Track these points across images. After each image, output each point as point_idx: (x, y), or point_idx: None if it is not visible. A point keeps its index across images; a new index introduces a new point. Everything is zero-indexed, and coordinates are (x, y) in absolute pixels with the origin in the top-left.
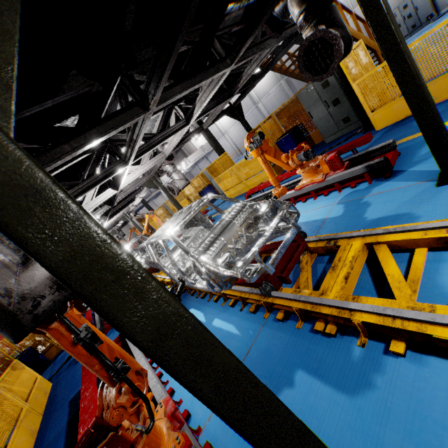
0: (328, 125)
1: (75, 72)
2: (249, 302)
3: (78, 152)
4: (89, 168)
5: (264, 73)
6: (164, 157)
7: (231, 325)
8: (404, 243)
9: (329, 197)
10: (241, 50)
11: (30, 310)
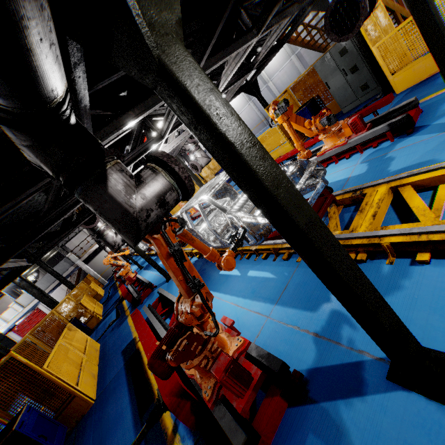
0: (346, 94)
1: None
2: (281, 253)
3: (140, 117)
4: (132, 142)
5: (280, 46)
6: (188, 135)
7: (266, 272)
8: (428, 181)
9: (351, 160)
10: (267, 19)
11: (145, 219)
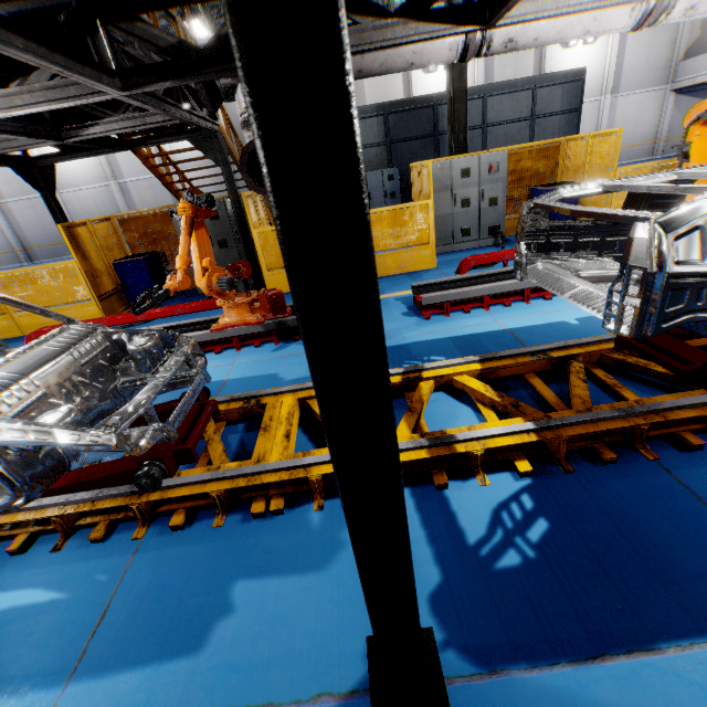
0: None
1: None
2: (81, 527)
3: None
4: None
5: (125, 147)
6: None
7: (26, 590)
8: None
9: (224, 356)
10: (152, 84)
11: None
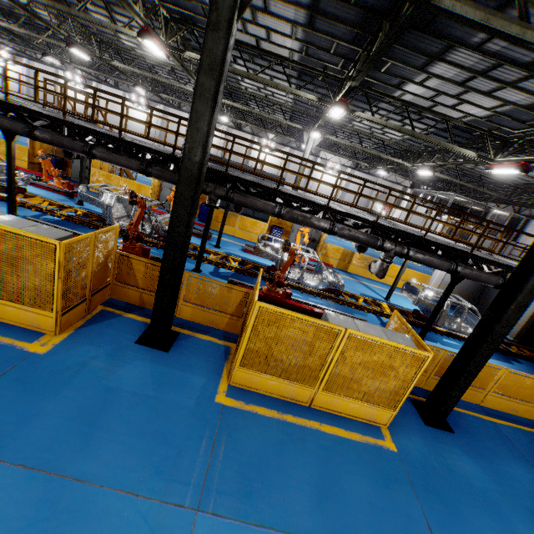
0: (78, 173)
1: None
2: None
3: None
4: None
5: None
6: None
7: None
8: (53, 203)
9: (47, 192)
10: None
11: None
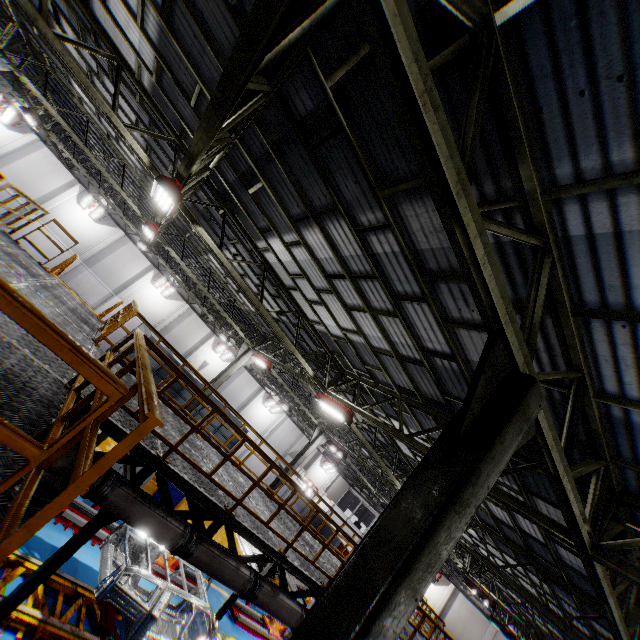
0: None
1: None
2: None
3: None
4: None
5: None
6: None
7: None
8: None
9: None
10: None
11: None
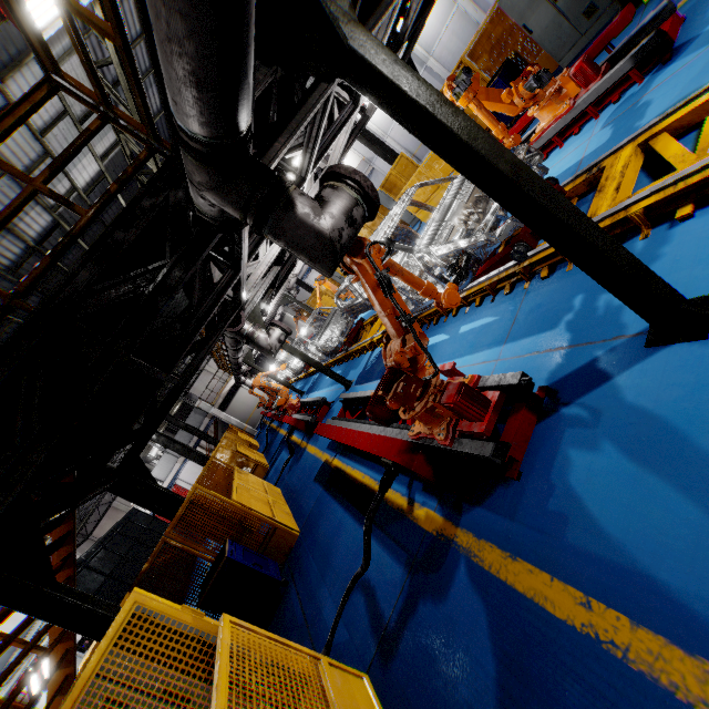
0: (561, 35)
1: (257, 63)
2: (500, 290)
3: (287, 147)
4: None
5: None
6: None
7: (484, 319)
8: (688, 117)
9: (582, 134)
10: None
11: (338, 240)
